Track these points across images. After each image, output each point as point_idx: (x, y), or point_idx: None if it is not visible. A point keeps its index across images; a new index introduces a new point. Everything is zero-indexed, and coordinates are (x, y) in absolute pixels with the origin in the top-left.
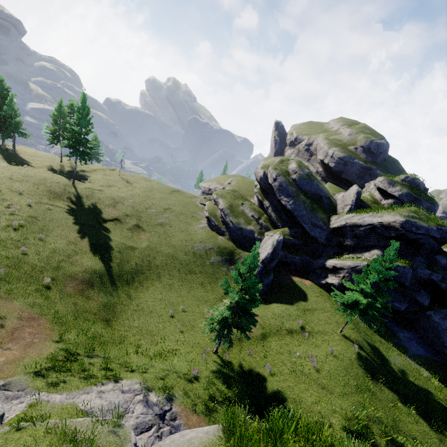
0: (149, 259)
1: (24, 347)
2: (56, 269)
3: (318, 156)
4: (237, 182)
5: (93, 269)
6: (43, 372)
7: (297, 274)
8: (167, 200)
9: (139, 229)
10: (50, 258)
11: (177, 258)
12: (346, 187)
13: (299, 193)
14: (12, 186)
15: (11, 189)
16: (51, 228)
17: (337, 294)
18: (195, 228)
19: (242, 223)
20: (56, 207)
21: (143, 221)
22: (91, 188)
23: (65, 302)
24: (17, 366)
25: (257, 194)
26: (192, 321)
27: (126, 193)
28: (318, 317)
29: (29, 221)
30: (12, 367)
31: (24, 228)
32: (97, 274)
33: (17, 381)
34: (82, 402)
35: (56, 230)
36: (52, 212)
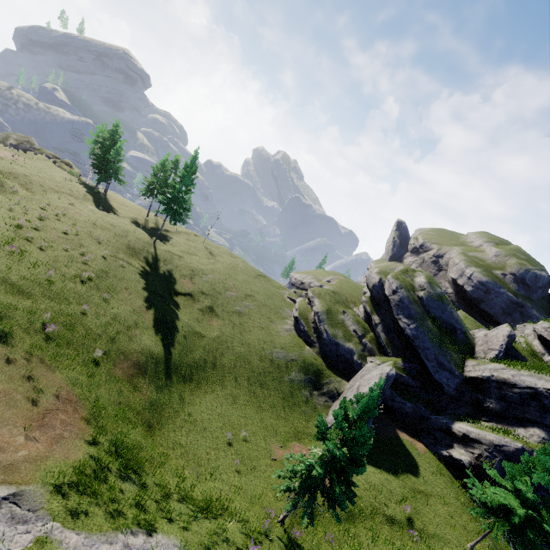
0: (215, 354)
1: (51, 441)
2: (111, 341)
3: (449, 272)
4: (338, 282)
5: (151, 351)
6: (64, 489)
7: (405, 428)
8: (251, 285)
9: (212, 312)
10: (109, 326)
11: (250, 362)
12: (484, 321)
13: (426, 317)
14: (94, 233)
15: (91, 235)
16: (118, 289)
17: (475, 484)
18: (278, 328)
19: (340, 336)
20: (130, 265)
21: (219, 303)
22: (171, 251)
23: (110, 386)
24: (37, 468)
25: (365, 304)
26: (254, 459)
27: (206, 266)
28: (434, 509)
29: (99, 276)
30: (31, 468)
31: (92, 282)
32: (154, 358)
33: (31, 493)
34: None
35: (123, 292)
36: (124, 270)
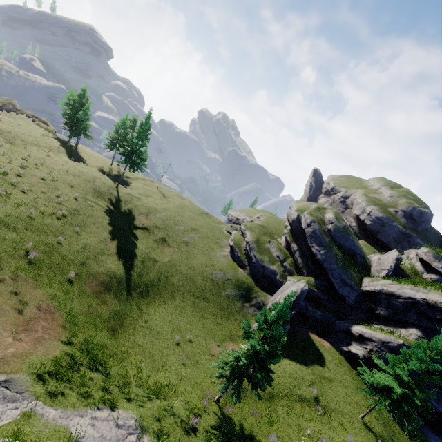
0: (167, 275)
1: (34, 341)
2: (82, 265)
3: (353, 210)
4: (266, 218)
5: (115, 273)
6: (45, 376)
7: (316, 331)
8: (196, 221)
9: (164, 243)
10: (80, 253)
11: (194, 281)
12: (380, 248)
13: (333, 245)
14: (67, 179)
15: (65, 181)
16: (88, 224)
17: (365, 371)
18: (217, 255)
19: (266, 261)
20: (97, 205)
21: (170, 235)
22: (131, 194)
23: (81, 300)
24: (23, 362)
25: (286, 235)
26: (197, 355)
27: (160, 206)
28: (335, 390)
29: (72, 213)
30: (18, 361)
31: (66, 218)
32: (117, 279)
33: (18, 380)
34: (74, 426)
35: (91, 226)
36: (92, 209)
